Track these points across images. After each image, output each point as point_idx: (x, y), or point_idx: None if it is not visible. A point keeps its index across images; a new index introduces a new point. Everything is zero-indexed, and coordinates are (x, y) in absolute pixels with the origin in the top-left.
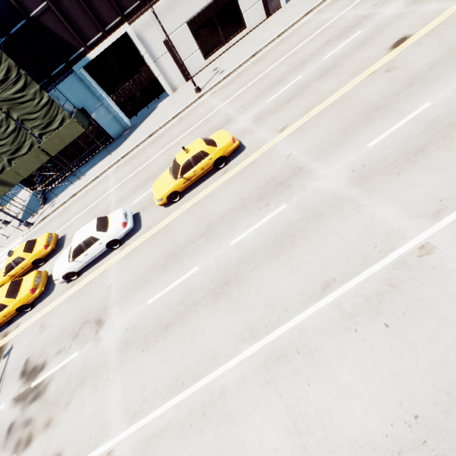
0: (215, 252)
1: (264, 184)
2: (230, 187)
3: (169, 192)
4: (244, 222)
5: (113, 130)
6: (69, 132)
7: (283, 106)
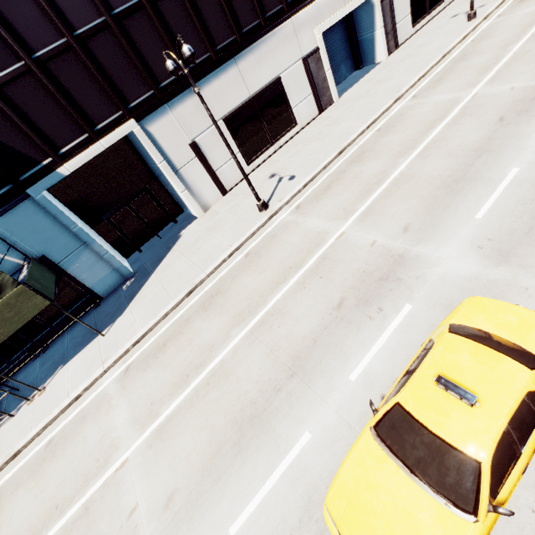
0: None
1: None
2: None
3: None
4: None
5: (102, 284)
6: (11, 314)
7: None
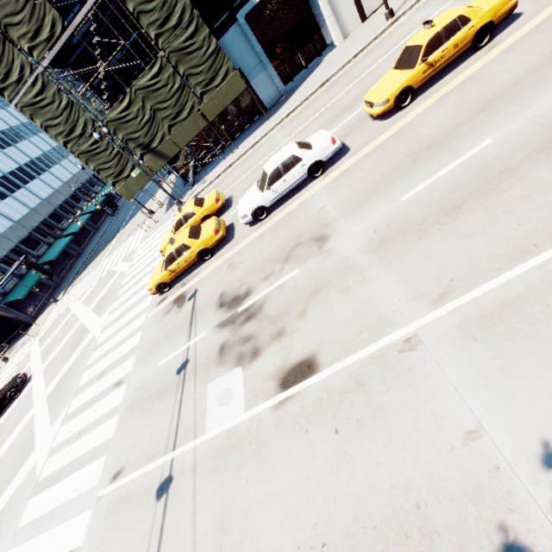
0: (521, 115)
1: None
2: (512, 55)
3: (401, 89)
4: None
5: (268, 97)
6: (230, 90)
7: None
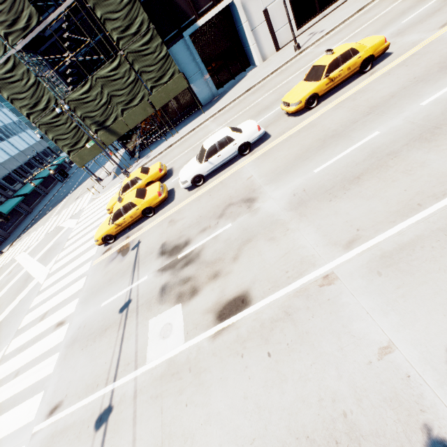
0: (399, 116)
1: (445, 59)
2: (388, 78)
3: (310, 94)
4: (432, 87)
5: (203, 97)
6: (175, 87)
7: (431, 15)
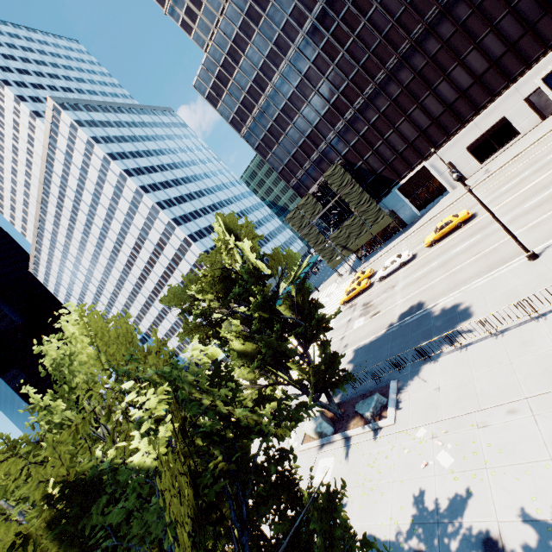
0: (444, 257)
1: (475, 230)
2: (461, 234)
3: (431, 240)
4: (460, 245)
5: (408, 220)
6: (384, 223)
7: (506, 192)
